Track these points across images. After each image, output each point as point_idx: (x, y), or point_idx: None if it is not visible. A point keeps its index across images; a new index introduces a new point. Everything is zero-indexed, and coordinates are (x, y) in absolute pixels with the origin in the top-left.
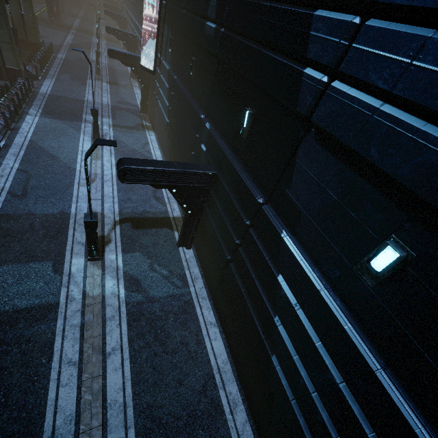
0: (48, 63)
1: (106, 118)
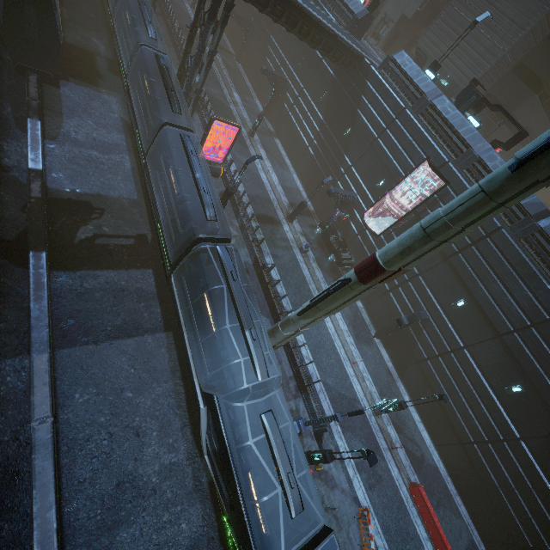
0: None
1: None
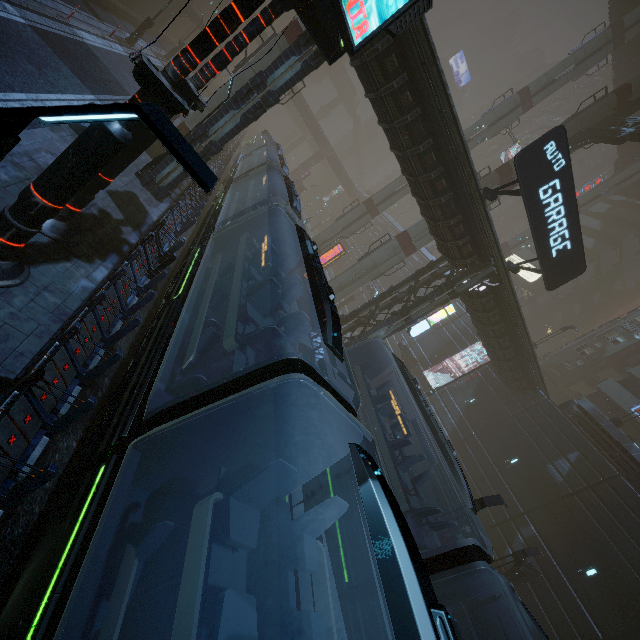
0: None
1: None
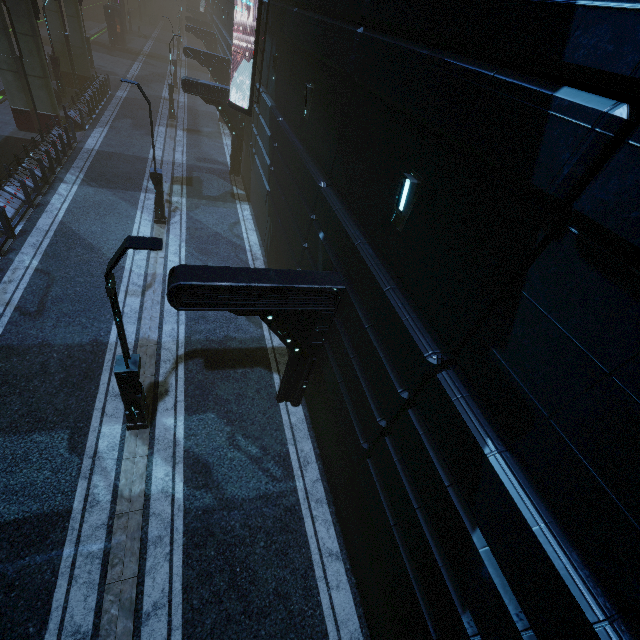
0: (102, 105)
1: (178, 185)
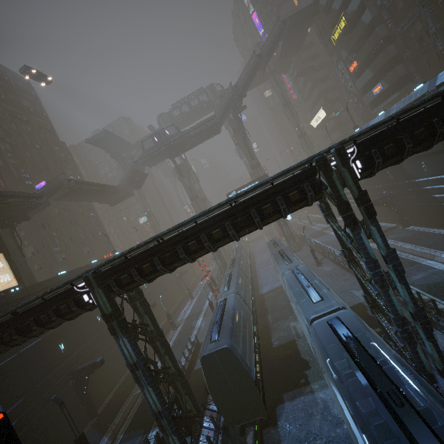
0: None
1: None
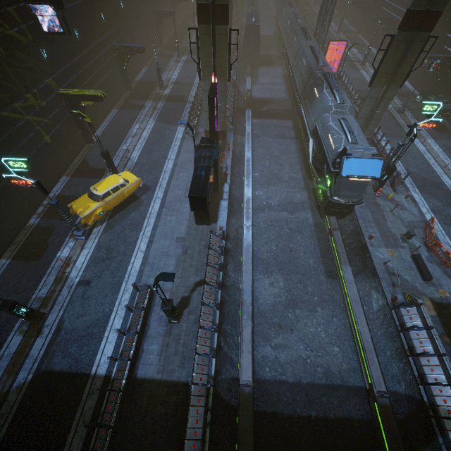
0: None
1: None
